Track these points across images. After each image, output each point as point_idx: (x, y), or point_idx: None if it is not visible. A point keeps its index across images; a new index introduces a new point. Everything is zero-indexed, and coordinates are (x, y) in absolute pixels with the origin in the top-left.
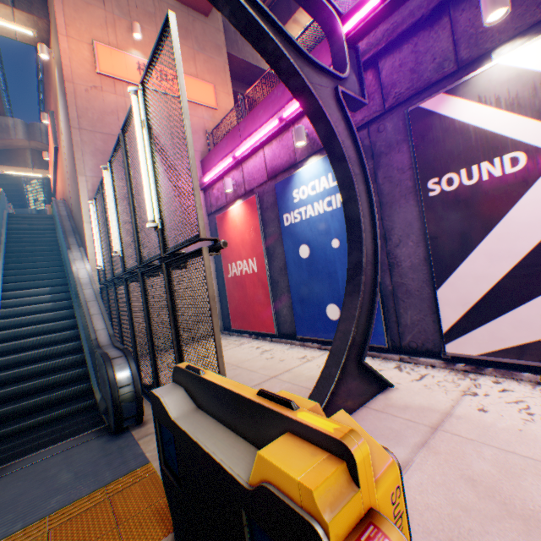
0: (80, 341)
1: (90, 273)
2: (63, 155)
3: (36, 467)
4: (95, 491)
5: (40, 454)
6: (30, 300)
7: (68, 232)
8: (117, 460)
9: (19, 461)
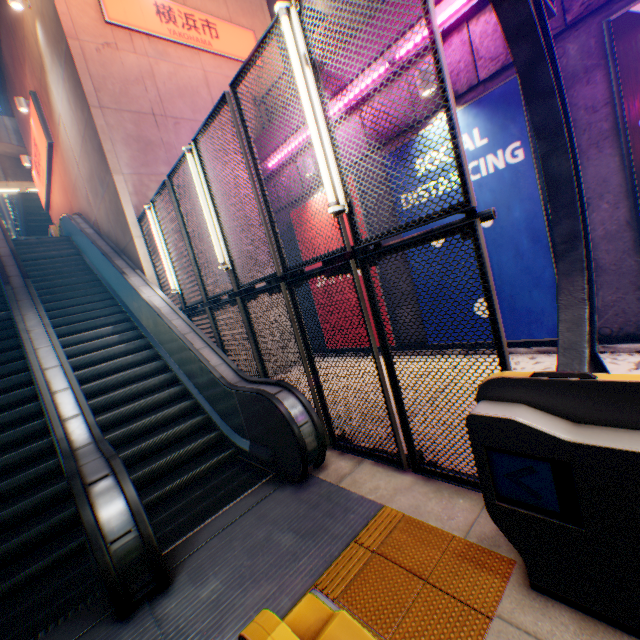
0: (181, 384)
1: (167, 300)
2: (67, 152)
3: (232, 534)
4: (349, 548)
5: (221, 518)
6: (96, 344)
7: (109, 254)
8: (335, 510)
9: (200, 531)
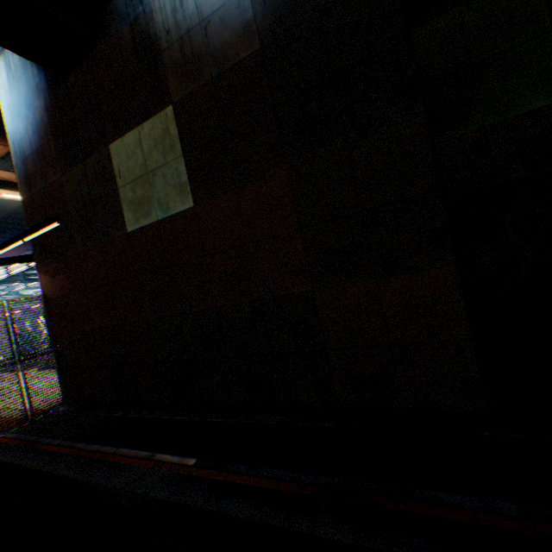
0: None
1: None
2: None
3: None
4: None
5: None
6: None
7: None
8: None
9: None
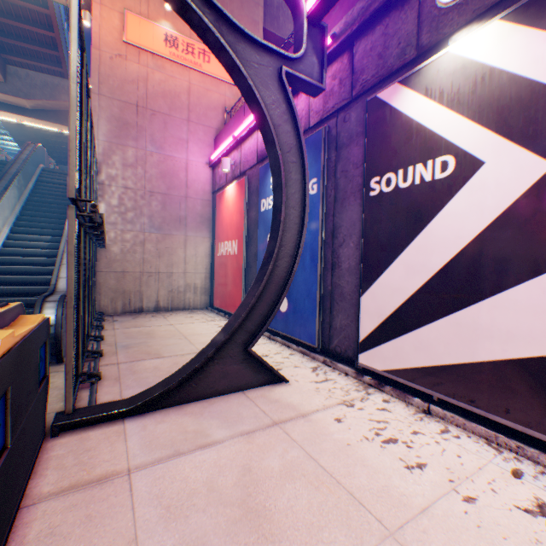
0: None
1: None
2: None
3: None
4: None
5: None
6: (31, 244)
7: None
8: None
9: None
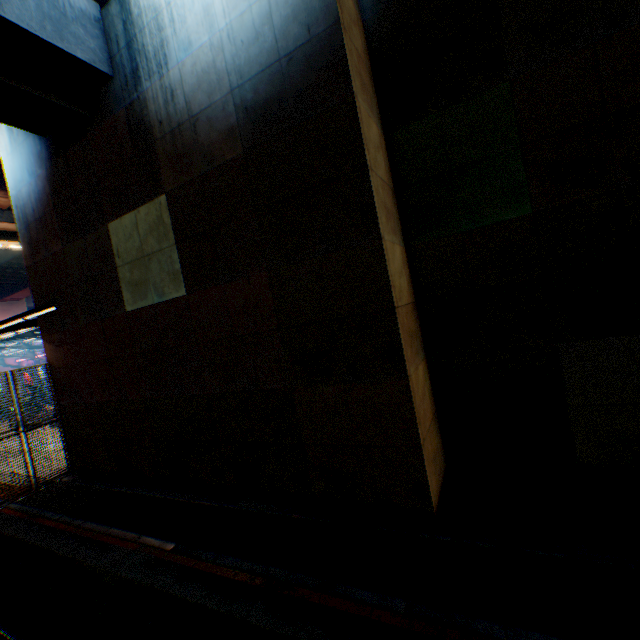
0: None
1: None
2: None
3: None
4: None
5: None
6: None
7: None
8: None
9: None
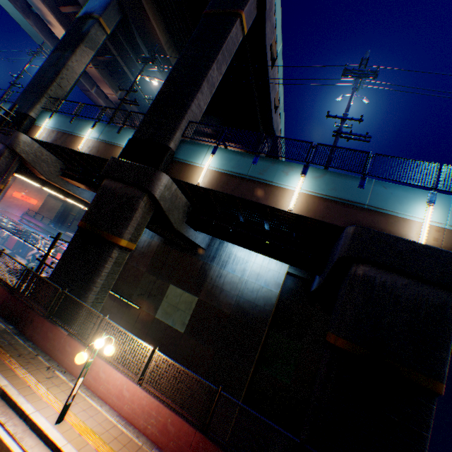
0: None
1: None
2: None
3: None
4: None
5: None
6: None
7: None
8: None
9: None
